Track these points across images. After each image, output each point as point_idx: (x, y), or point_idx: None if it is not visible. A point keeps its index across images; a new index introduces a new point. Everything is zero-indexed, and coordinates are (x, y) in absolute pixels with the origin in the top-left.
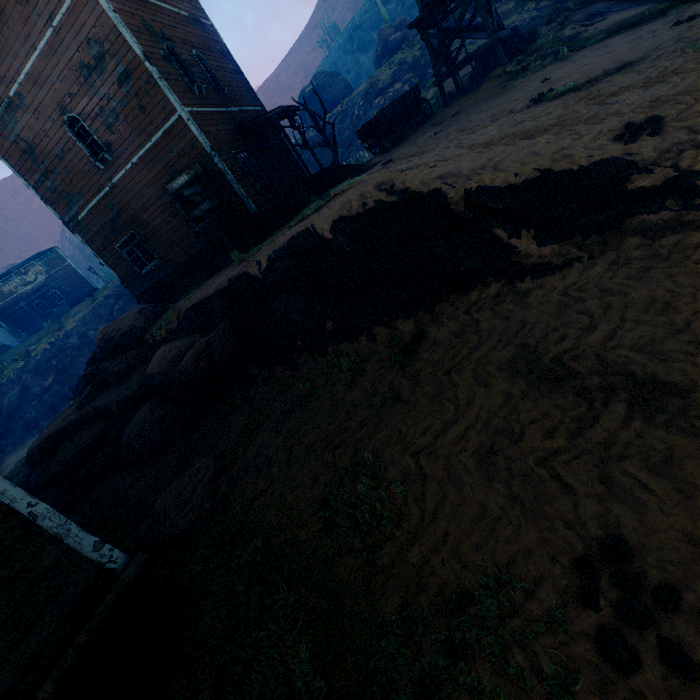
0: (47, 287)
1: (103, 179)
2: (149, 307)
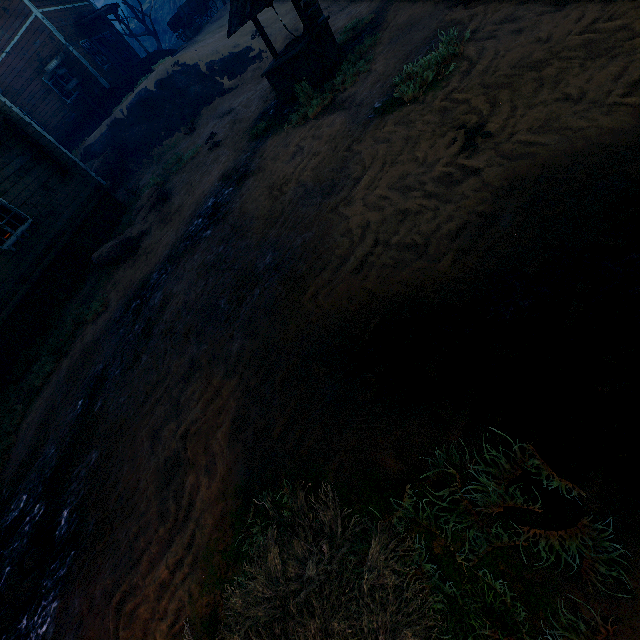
0: None
1: None
2: None
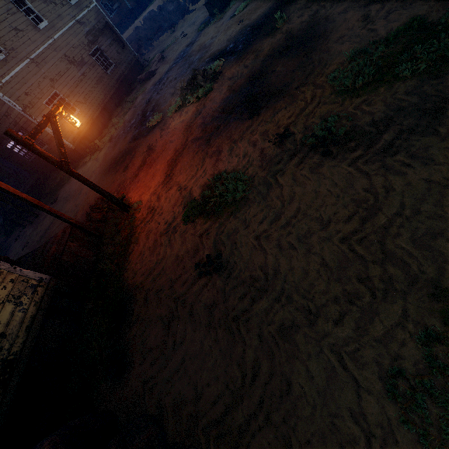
0: None
1: None
2: None
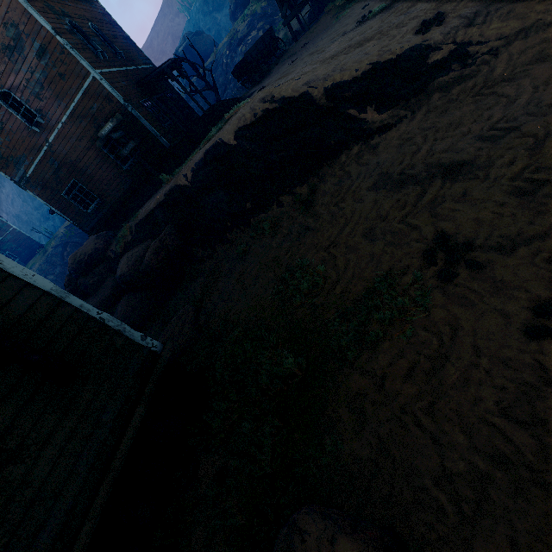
0: (1, 250)
1: (40, 141)
2: (103, 234)
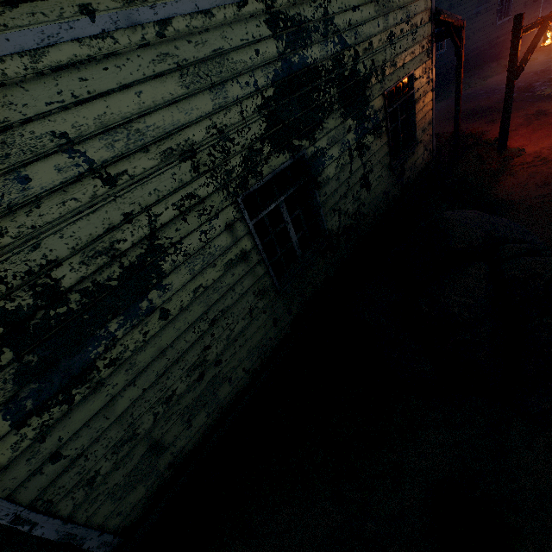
0: None
1: None
2: None
